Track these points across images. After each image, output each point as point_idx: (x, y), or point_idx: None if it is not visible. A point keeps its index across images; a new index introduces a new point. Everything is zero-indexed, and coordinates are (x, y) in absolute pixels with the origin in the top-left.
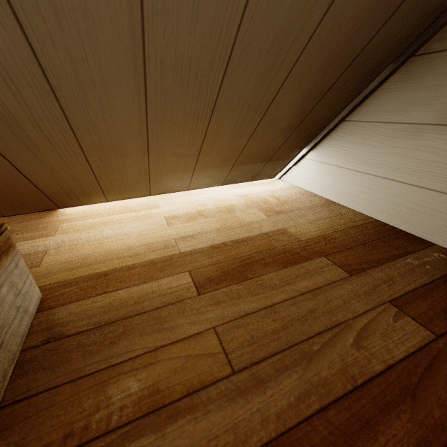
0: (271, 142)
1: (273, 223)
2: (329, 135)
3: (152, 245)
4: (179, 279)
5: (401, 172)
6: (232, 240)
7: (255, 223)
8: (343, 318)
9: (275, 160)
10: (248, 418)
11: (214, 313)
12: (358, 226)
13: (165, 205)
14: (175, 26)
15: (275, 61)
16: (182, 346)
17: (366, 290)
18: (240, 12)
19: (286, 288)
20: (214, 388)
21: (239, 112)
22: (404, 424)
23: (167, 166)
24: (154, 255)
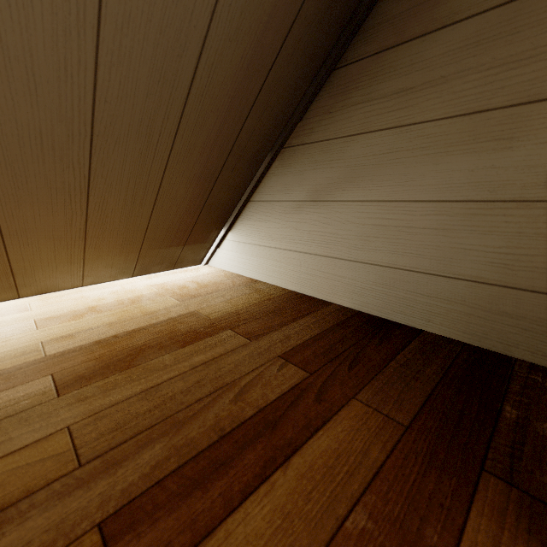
0: (179, 223)
1: (184, 307)
2: (241, 215)
3: (2, 355)
4: (33, 385)
5: (298, 243)
6: (126, 331)
7: (163, 310)
8: (231, 379)
9: (193, 243)
10: (83, 507)
11: (73, 412)
12: (273, 298)
13: (41, 306)
14: (9, 97)
15: (149, 142)
16: (10, 460)
17: (261, 350)
18: (90, 94)
19: (177, 366)
20: (45, 491)
21: (126, 189)
22: (258, 453)
23: (40, 254)
24: (1, 366)
